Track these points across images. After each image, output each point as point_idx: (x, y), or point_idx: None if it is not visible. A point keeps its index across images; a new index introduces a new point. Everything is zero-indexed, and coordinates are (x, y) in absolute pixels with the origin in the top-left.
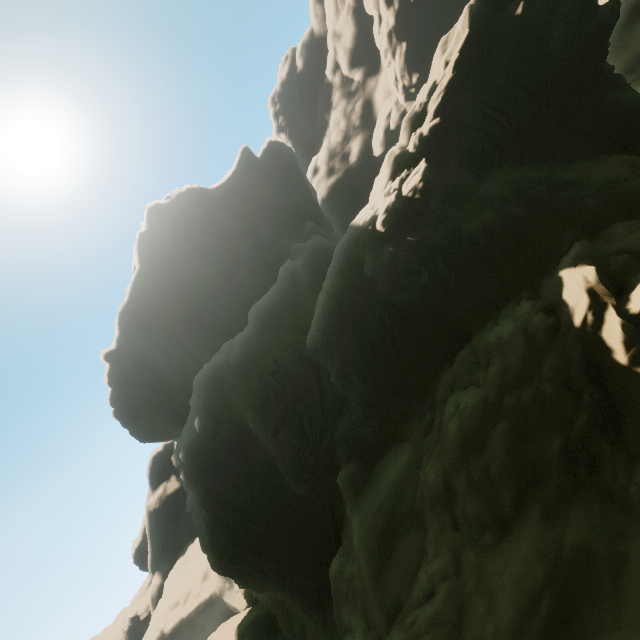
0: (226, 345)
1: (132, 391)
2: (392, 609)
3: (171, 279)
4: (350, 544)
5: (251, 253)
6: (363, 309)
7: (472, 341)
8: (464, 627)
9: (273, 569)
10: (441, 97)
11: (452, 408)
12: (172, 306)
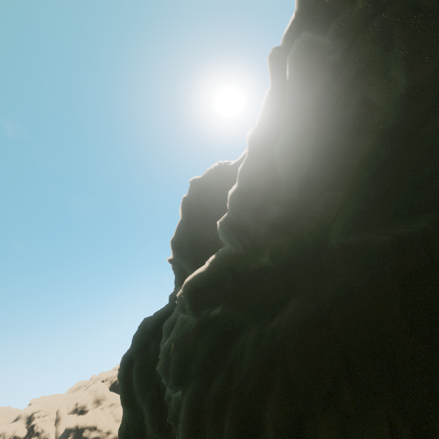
0: None
1: (179, 283)
2: None
3: (188, 231)
4: None
5: None
6: None
7: None
8: None
9: None
10: (237, 183)
11: None
12: (187, 248)
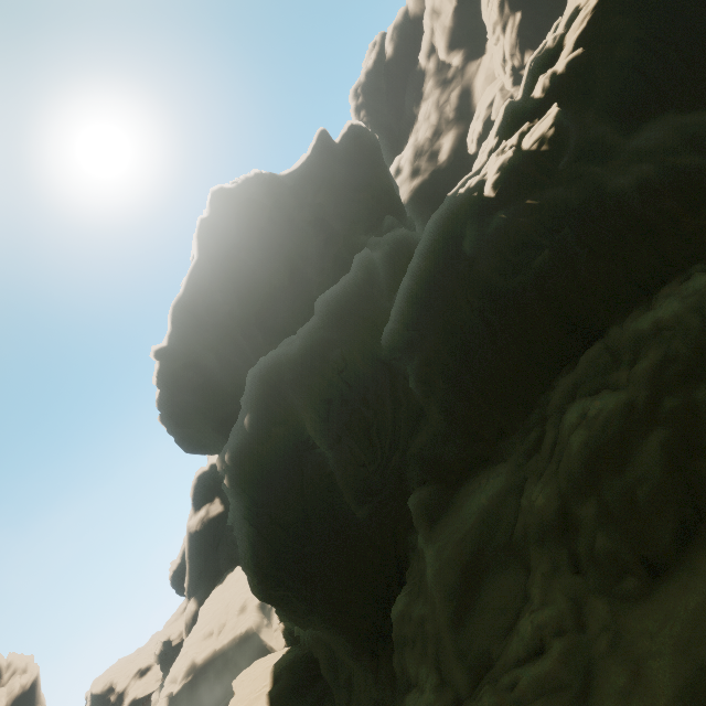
0: (286, 341)
1: (180, 394)
2: (477, 665)
3: (230, 270)
4: (421, 580)
5: (320, 249)
6: (457, 298)
7: (607, 336)
8: (593, 701)
9: (321, 602)
10: (586, 22)
11: (576, 417)
12: (229, 301)
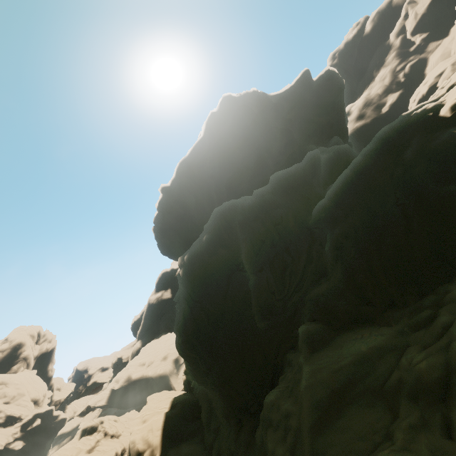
0: (243, 197)
1: (168, 218)
2: None
3: (220, 148)
4: (294, 386)
5: (281, 149)
6: (385, 193)
7: None
8: None
9: (216, 371)
10: None
11: None
12: (214, 167)
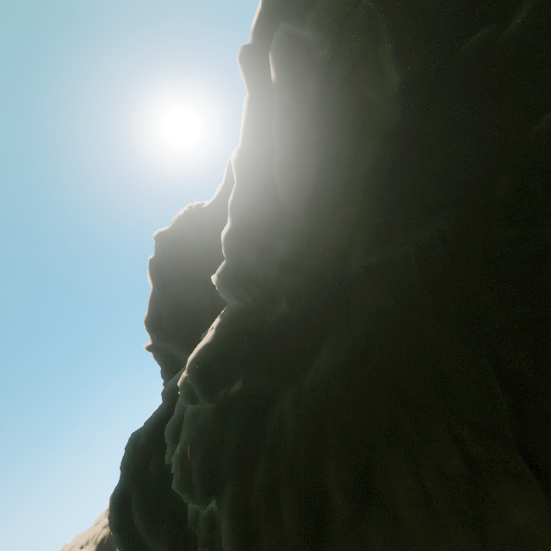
0: None
1: (168, 374)
2: None
3: (166, 303)
4: None
5: None
6: None
7: None
8: None
9: None
10: (230, 221)
11: None
12: (170, 324)
